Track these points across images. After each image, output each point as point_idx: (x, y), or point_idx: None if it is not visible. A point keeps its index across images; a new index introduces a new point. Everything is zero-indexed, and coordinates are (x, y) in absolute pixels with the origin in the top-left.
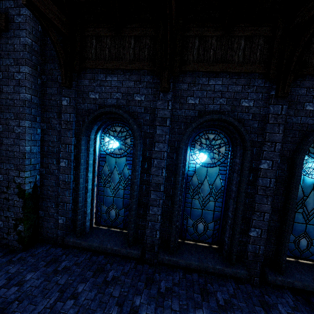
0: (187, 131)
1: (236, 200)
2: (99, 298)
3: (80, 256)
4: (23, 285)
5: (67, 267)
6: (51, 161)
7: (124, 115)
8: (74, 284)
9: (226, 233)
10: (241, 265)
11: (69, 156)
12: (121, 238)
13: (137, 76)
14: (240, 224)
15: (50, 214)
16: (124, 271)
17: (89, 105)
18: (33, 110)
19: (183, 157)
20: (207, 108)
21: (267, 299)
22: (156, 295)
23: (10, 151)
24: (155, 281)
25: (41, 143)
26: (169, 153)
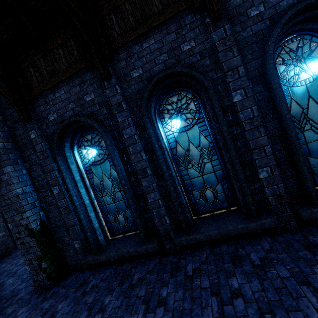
0: (142, 103)
1: (226, 149)
2: (126, 303)
3: (106, 271)
4: (55, 316)
5: (94, 285)
6: (46, 194)
7: (81, 119)
8: (101, 299)
9: (235, 187)
10: (266, 214)
11: (57, 182)
12: (136, 238)
13: (79, 79)
14: (241, 171)
15: (66, 243)
16: (149, 269)
17: (52, 128)
18: (10, 155)
19: (153, 131)
20: (153, 73)
21: (312, 239)
22: (183, 280)
23: (7, 199)
24: (181, 268)
25: (32, 181)
26: (139, 134)
